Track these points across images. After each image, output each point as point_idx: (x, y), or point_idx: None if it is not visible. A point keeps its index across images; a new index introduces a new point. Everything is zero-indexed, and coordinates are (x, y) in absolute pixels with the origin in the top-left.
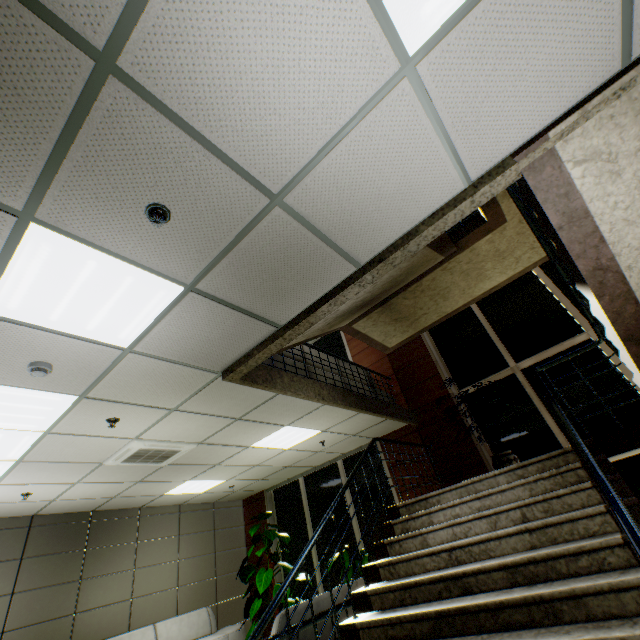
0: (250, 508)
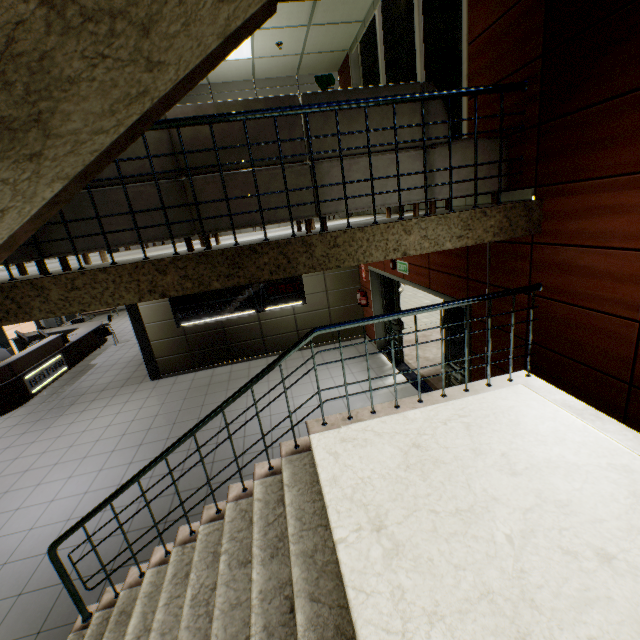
0: (342, 82)
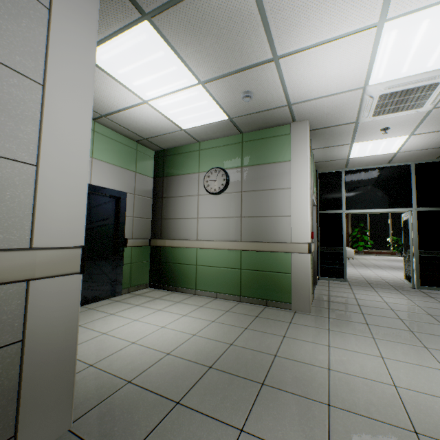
0: None
